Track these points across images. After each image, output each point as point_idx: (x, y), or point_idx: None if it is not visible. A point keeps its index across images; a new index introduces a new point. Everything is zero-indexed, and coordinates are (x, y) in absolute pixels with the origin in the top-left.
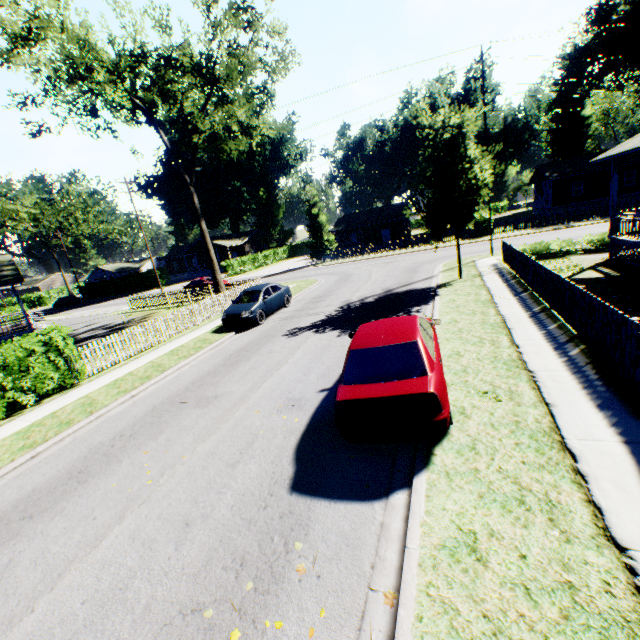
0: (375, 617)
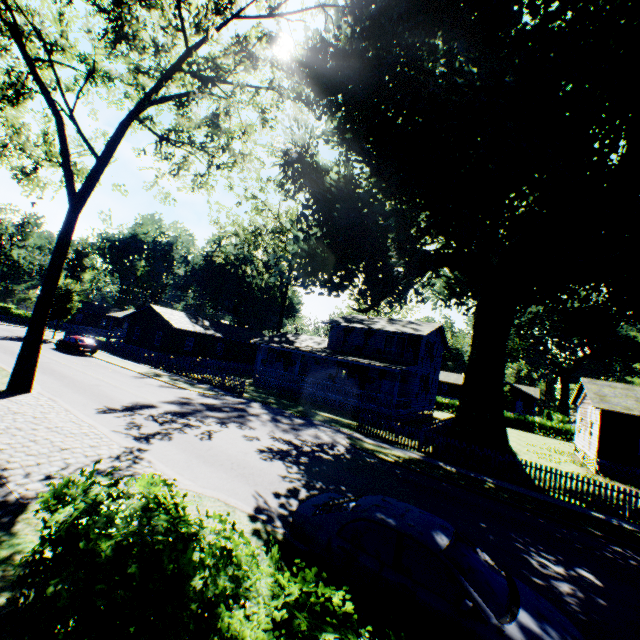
0: (100, 360)
